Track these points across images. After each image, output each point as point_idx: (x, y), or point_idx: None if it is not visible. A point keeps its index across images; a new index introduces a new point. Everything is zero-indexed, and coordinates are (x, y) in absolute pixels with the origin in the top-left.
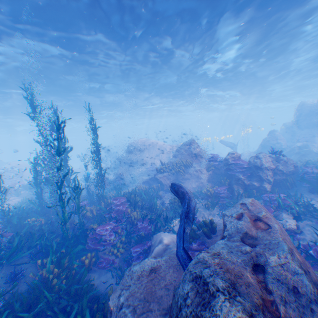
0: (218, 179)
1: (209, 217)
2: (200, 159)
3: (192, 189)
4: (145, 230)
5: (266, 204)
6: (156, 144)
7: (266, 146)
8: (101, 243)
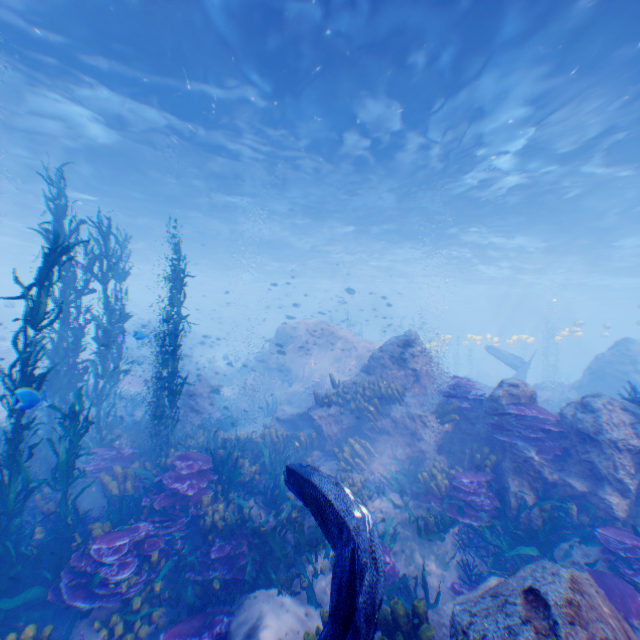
0: (467, 448)
1: (428, 565)
2: (427, 384)
3: (394, 463)
4: (231, 573)
5: (614, 569)
6: (337, 334)
7: (604, 374)
8: (95, 590)
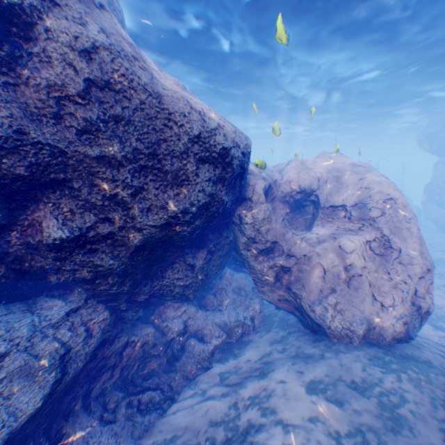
0: None
1: None
2: None
3: None
4: None
5: None
6: None
7: None
8: None
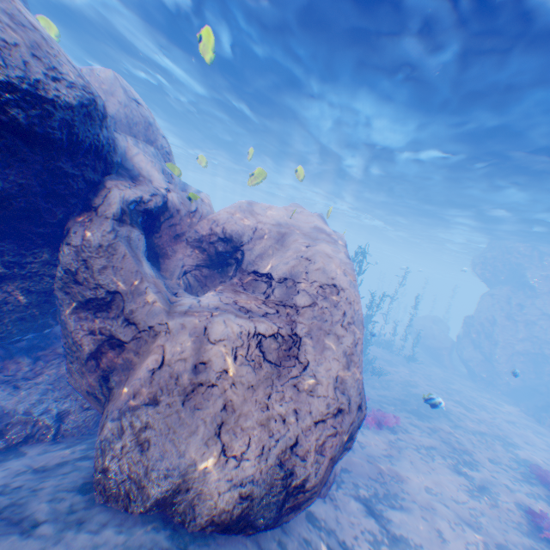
0: None
1: None
2: None
3: None
4: None
5: None
6: None
7: None
8: None
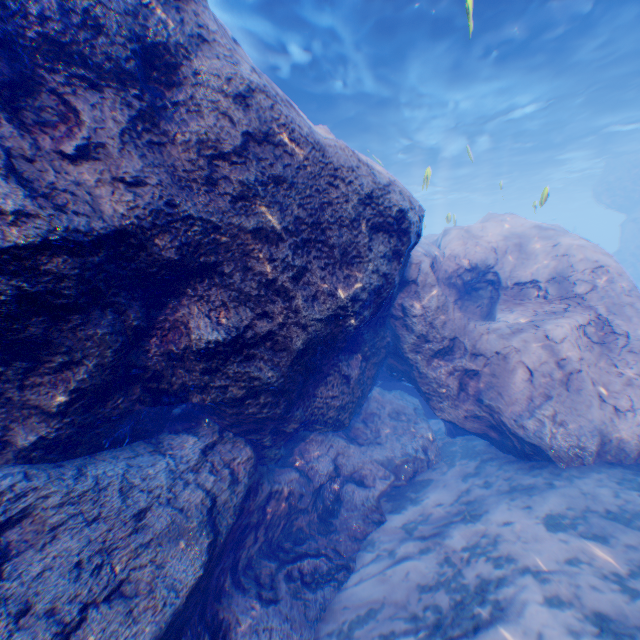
0: None
1: None
2: None
3: None
4: None
5: None
6: None
7: None
8: None
